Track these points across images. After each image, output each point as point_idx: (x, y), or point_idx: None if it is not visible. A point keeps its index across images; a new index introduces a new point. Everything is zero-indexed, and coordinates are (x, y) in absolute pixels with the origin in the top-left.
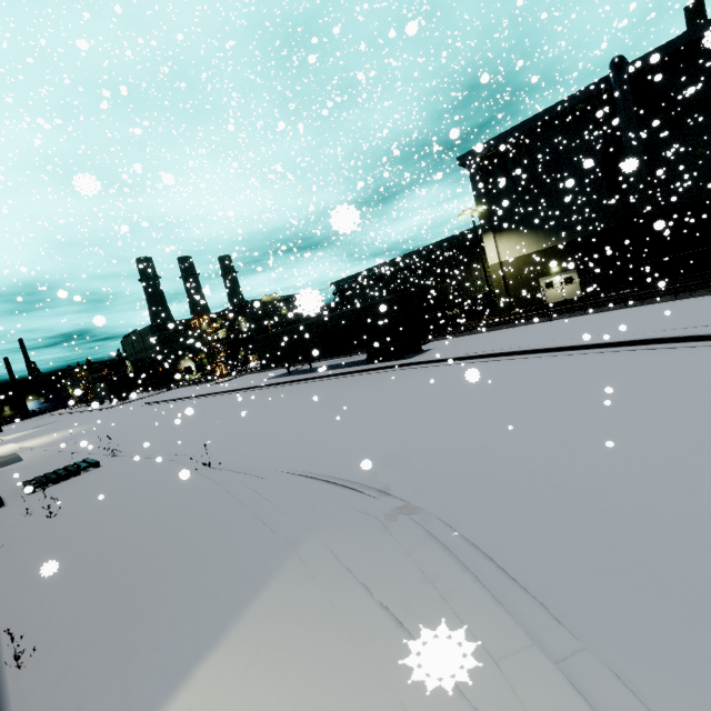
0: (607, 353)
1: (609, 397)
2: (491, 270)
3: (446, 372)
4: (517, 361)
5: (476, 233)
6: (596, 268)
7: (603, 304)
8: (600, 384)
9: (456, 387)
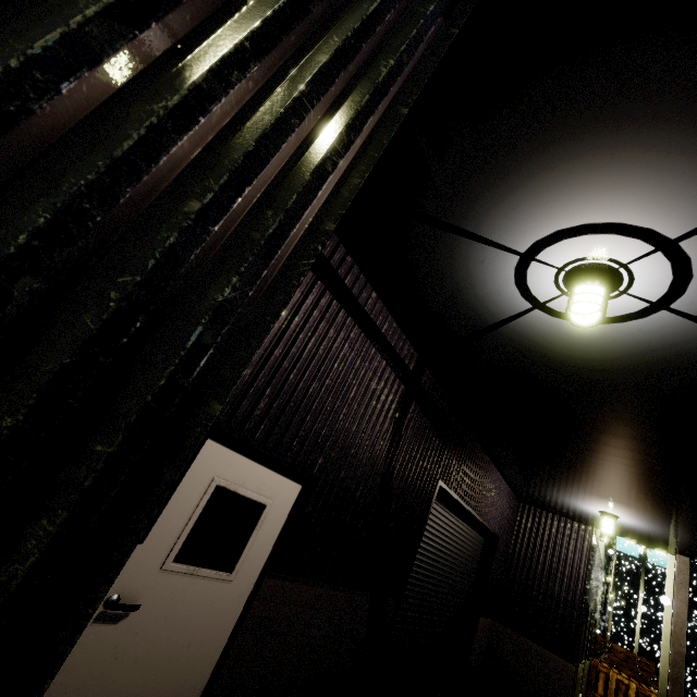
0: None
1: None
2: None
3: None
4: None
5: None
6: None
7: None
8: None
9: None
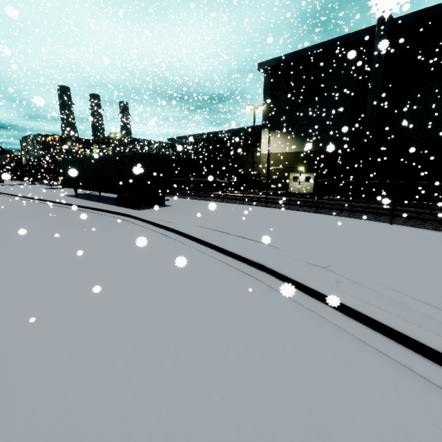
0: (224, 267)
1: (42, 393)
2: (261, 157)
3: (120, 235)
4: (170, 244)
5: (253, 126)
6: (327, 175)
7: (305, 205)
8: (109, 338)
9: (70, 262)
